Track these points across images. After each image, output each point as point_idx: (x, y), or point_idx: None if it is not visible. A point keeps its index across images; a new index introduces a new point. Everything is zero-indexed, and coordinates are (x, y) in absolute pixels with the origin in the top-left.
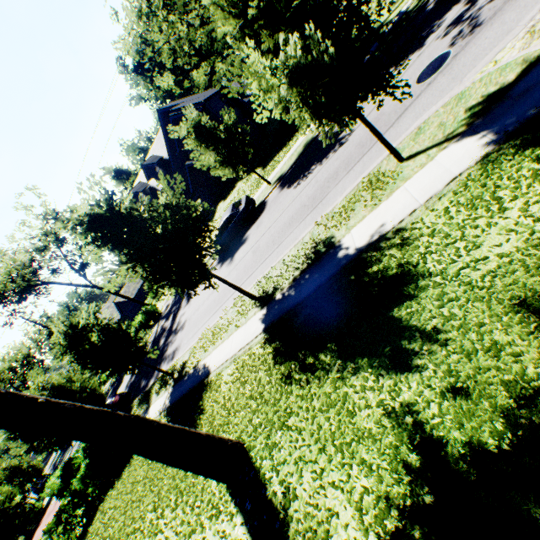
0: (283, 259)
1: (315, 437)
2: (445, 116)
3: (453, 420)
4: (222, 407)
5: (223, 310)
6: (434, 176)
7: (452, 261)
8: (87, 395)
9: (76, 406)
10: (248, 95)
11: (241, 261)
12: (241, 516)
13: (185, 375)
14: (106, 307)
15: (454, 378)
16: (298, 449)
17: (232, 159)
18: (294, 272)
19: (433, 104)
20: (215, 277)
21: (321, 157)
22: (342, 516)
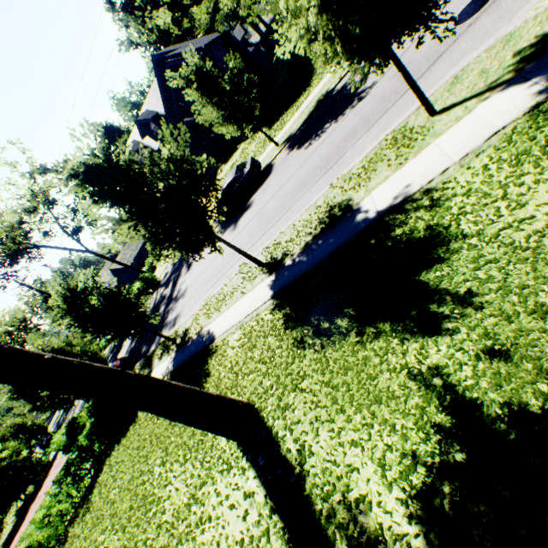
0: (294, 224)
1: (331, 399)
2: (488, 61)
3: (490, 382)
4: (229, 371)
5: (227, 277)
6: (471, 131)
7: (491, 221)
8: (88, 358)
9: (84, 364)
10: (252, 44)
11: (246, 227)
12: (254, 471)
13: (188, 340)
14: (102, 274)
15: (491, 341)
16: (313, 410)
17: (237, 114)
18: (306, 237)
19: (473, 49)
20: (221, 241)
21: (337, 114)
22: (363, 472)
